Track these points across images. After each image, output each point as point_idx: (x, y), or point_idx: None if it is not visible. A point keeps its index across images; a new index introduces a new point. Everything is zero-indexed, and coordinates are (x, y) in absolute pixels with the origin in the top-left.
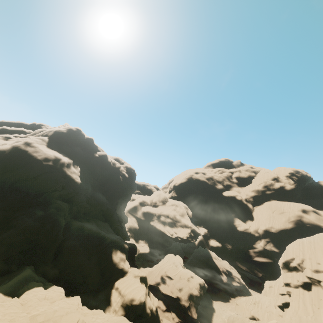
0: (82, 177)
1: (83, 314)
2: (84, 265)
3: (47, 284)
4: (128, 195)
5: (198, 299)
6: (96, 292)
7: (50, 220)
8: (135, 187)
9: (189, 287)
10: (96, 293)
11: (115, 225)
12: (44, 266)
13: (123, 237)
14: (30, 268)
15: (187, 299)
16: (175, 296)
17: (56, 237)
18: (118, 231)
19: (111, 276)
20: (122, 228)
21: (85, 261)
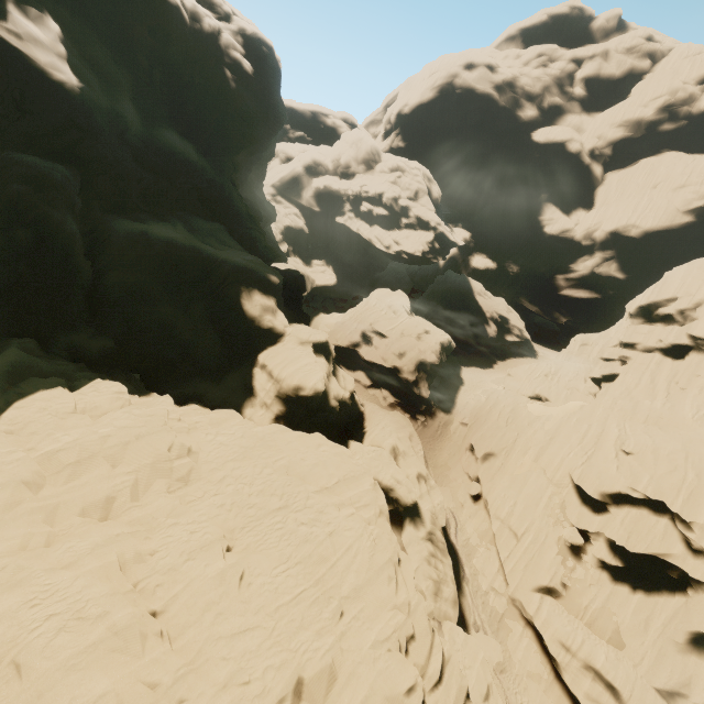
0: (81, 68)
1: (183, 430)
2: (176, 326)
3: (81, 377)
4: (264, 139)
5: (434, 368)
6: (220, 374)
7: (24, 219)
8: (282, 115)
9: (419, 350)
10: (219, 375)
11: (243, 228)
12: (67, 335)
13: (271, 257)
14: (23, 344)
15: (414, 370)
16: (391, 366)
17: (70, 266)
18: (254, 243)
19: (247, 343)
20: (264, 235)
21: (176, 318)
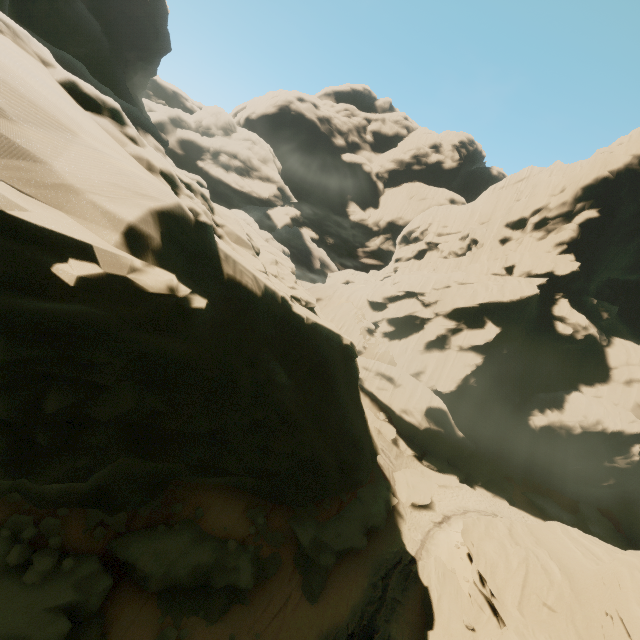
0: None
1: None
2: None
3: None
4: (152, 53)
5: None
6: None
7: None
8: (168, 44)
9: None
10: None
11: None
12: None
13: None
14: None
15: None
16: None
17: None
18: None
19: None
20: None
21: None
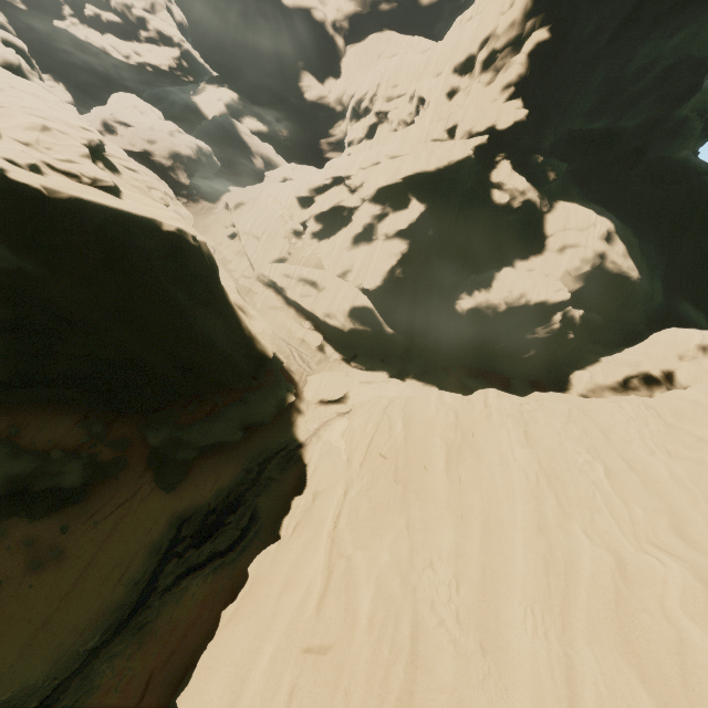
0: None
1: None
2: None
3: None
4: None
5: (193, 164)
6: None
7: None
8: None
9: (173, 143)
10: None
11: None
12: None
13: None
14: None
15: (168, 157)
16: (141, 150)
17: None
18: None
19: None
20: None
21: None
